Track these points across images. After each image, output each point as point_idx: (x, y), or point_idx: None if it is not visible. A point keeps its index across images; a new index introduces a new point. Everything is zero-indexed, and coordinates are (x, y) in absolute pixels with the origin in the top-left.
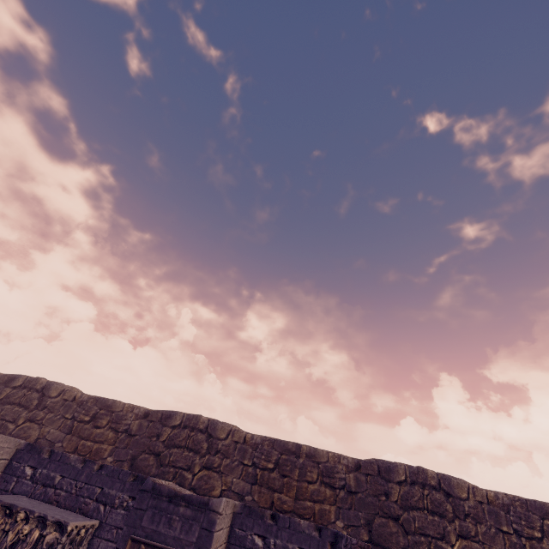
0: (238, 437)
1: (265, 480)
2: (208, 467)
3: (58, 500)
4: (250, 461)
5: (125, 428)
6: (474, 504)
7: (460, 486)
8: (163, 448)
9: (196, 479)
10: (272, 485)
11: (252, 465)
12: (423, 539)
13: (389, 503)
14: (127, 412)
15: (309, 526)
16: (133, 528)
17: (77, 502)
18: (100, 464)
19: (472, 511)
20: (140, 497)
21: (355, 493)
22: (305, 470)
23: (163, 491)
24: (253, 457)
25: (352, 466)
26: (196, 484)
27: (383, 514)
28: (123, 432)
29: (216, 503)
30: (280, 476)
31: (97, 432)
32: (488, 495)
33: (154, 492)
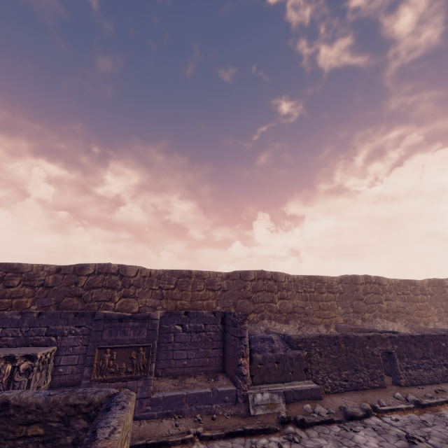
0: (145, 273)
1: (170, 295)
2: (126, 296)
3: (8, 344)
4: (157, 286)
5: (41, 283)
6: (288, 283)
7: (282, 276)
8: (83, 291)
9: (118, 305)
10: (175, 297)
11: (159, 288)
12: (262, 304)
13: (246, 292)
14: (37, 271)
15: (208, 313)
16: (97, 342)
17: (27, 340)
18: (38, 312)
19: (286, 286)
20: (95, 324)
21: (227, 291)
22: (196, 284)
23: (113, 317)
24: (159, 284)
25: (225, 277)
26: (119, 308)
27: (242, 298)
28: (39, 287)
29: (155, 315)
30: (179, 291)
31: (11, 291)
32: (294, 277)
33: (106, 319)
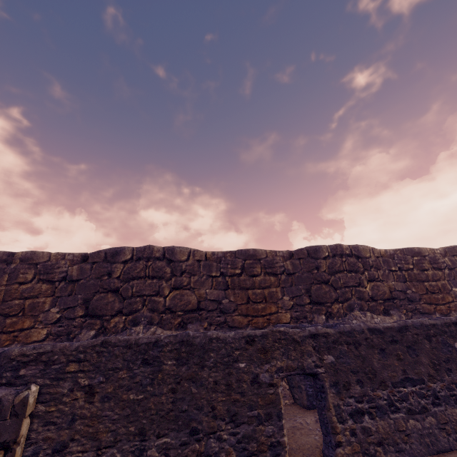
0: None
1: None
2: None
3: None
4: None
5: None
6: (192, 263)
7: (182, 252)
8: None
9: None
10: None
11: None
12: (138, 299)
13: (110, 280)
14: None
15: None
16: None
17: None
18: None
19: (188, 268)
20: None
21: (77, 281)
22: (17, 273)
23: None
24: None
25: (78, 259)
26: None
27: (103, 290)
28: None
29: None
30: None
31: None
32: (207, 254)
33: None
